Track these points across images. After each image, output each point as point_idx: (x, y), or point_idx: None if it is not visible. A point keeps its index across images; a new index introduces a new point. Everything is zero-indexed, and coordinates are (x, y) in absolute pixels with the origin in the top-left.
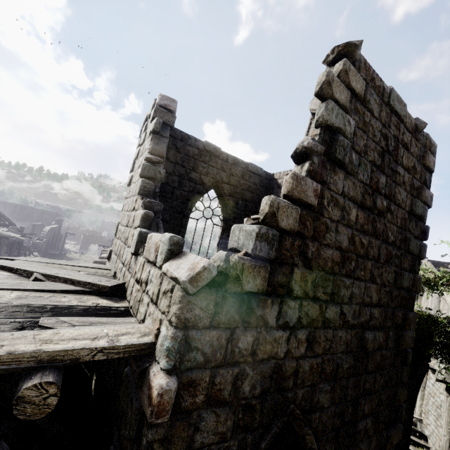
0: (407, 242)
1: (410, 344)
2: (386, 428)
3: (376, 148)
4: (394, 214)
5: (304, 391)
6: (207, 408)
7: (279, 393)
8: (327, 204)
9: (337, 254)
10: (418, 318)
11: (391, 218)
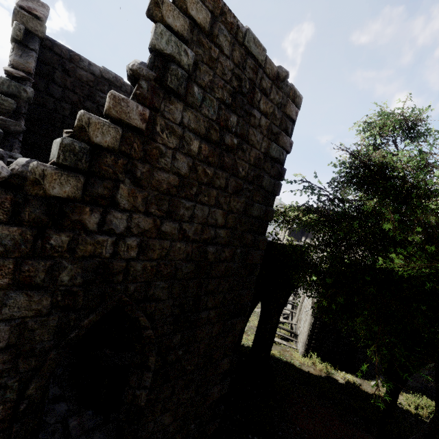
0: (261, 179)
1: (259, 261)
2: (231, 318)
3: (226, 87)
4: (246, 152)
5: (137, 286)
6: (15, 289)
7: (106, 285)
8: (161, 131)
9: (174, 179)
10: (281, 246)
11: (243, 155)
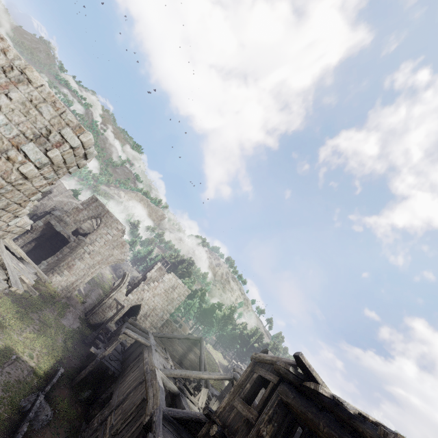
0: None
1: None
2: None
3: None
4: None
5: None
6: None
7: None
8: None
9: None
10: None
11: None
